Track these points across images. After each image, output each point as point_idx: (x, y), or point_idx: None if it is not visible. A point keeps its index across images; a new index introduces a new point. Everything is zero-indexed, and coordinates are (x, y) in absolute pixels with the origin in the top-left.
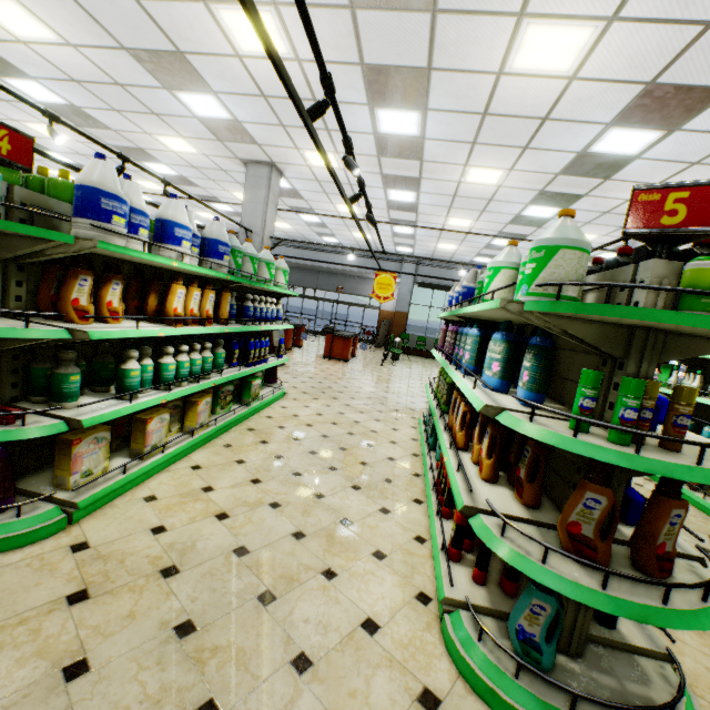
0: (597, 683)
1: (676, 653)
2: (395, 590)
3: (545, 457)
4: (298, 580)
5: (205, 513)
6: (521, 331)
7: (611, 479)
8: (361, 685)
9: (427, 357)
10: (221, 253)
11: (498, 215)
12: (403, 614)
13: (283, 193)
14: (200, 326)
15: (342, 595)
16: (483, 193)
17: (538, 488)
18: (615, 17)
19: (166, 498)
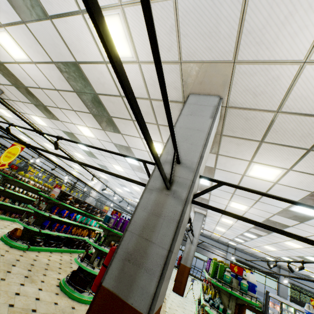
0: None
1: None
2: None
3: None
4: None
5: None
6: None
7: None
8: None
9: None
10: None
11: (291, 252)
12: None
13: None
14: None
15: None
16: (288, 246)
17: None
18: None
19: None
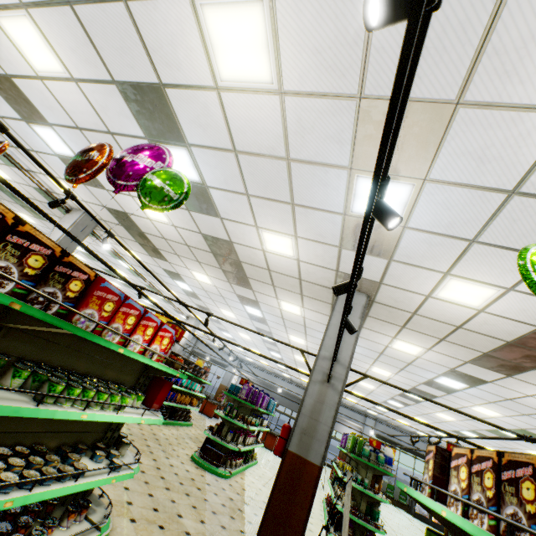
0: None
1: None
2: None
3: None
4: None
5: None
6: None
7: None
8: None
9: None
10: None
11: (445, 426)
12: None
13: None
14: None
15: None
16: (441, 419)
17: None
18: (508, 416)
19: None
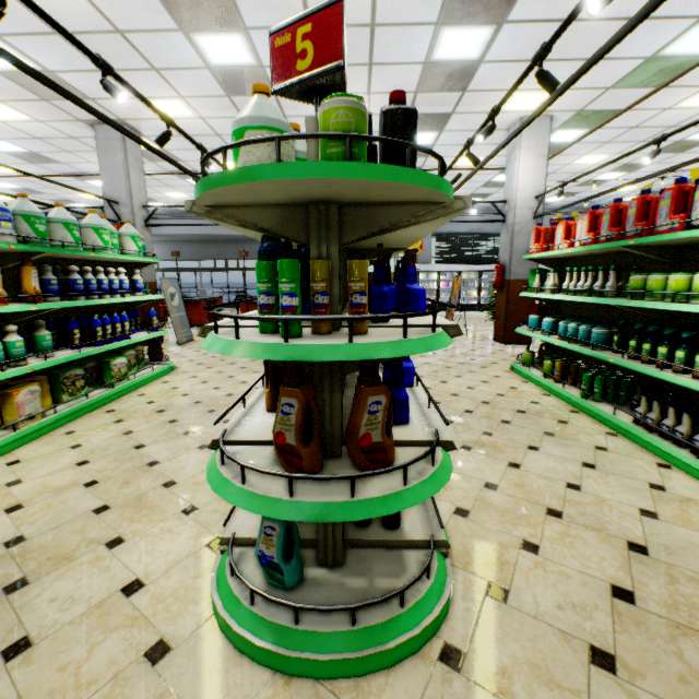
0: (344, 588)
1: (468, 537)
2: (187, 543)
3: None
4: (71, 558)
5: None
6: None
7: (323, 380)
8: (81, 654)
9: None
10: None
11: None
12: (182, 565)
13: (155, 157)
14: None
15: (117, 562)
16: None
17: None
18: None
19: None
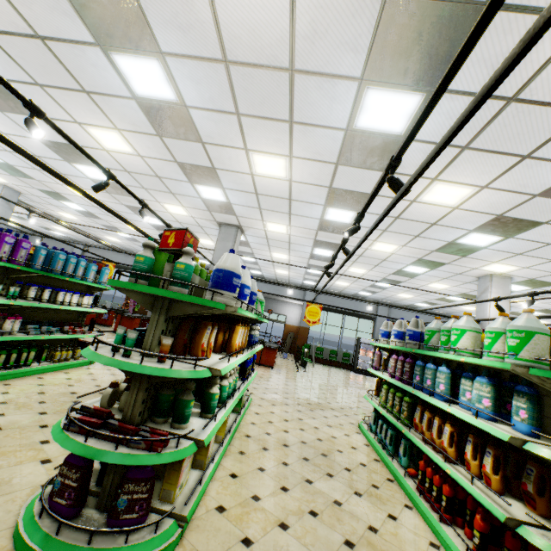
0: None
1: None
2: None
3: (546, 475)
4: None
5: (269, 522)
6: (475, 370)
7: None
8: None
9: (324, 364)
10: (253, 300)
11: (386, 269)
12: None
13: None
14: (239, 354)
15: None
16: (380, 256)
17: (548, 501)
18: (485, 186)
19: (232, 508)
